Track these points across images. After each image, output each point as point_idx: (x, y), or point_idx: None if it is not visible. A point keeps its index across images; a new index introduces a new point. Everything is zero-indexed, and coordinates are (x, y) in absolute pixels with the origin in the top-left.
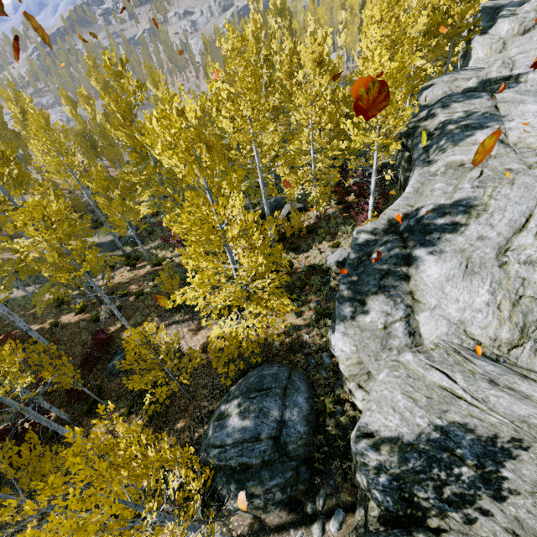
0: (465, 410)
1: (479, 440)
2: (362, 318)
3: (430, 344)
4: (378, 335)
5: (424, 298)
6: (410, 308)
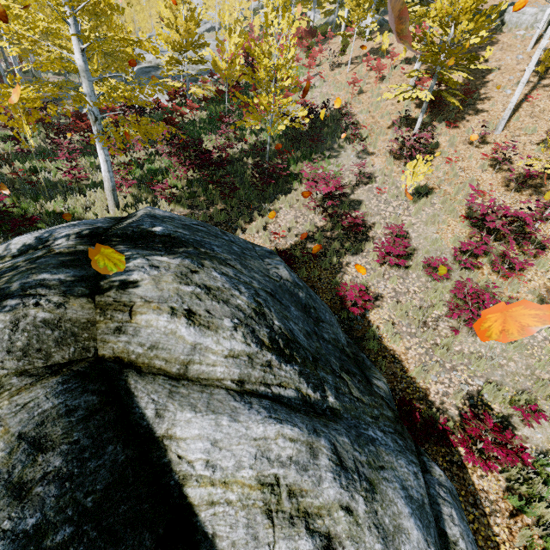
0: None
1: None
2: None
3: None
4: None
5: None
6: None
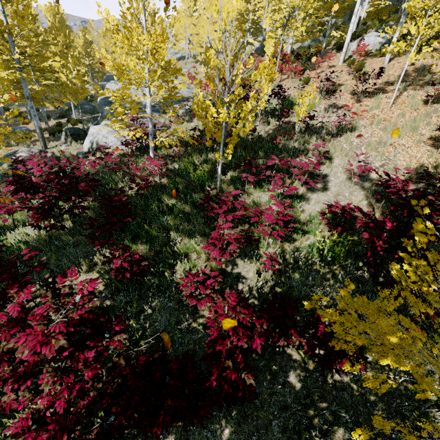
0: None
1: None
2: None
3: None
4: None
5: None
6: None
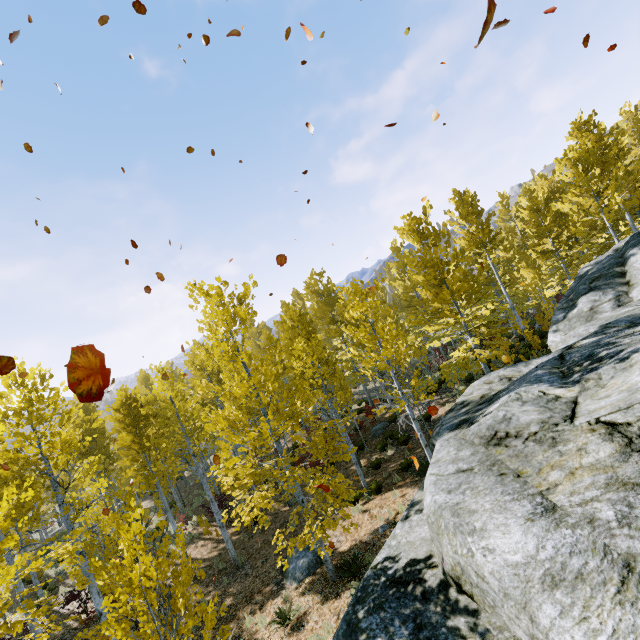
0: (637, 310)
1: (639, 316)
2: (570, 313)
3: (634, 301)
4: (583, 315)
5: (637, 279)
6: (624, 292)
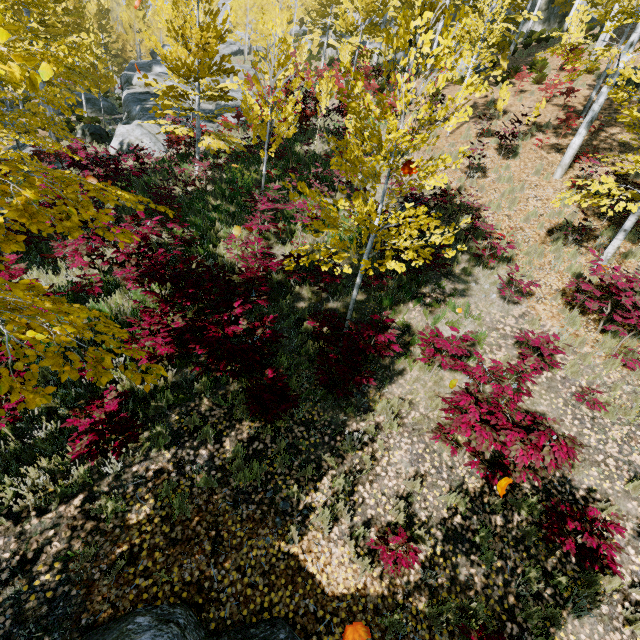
0: None
1: None
2: None
3: None
4: None
5: None
6: None
